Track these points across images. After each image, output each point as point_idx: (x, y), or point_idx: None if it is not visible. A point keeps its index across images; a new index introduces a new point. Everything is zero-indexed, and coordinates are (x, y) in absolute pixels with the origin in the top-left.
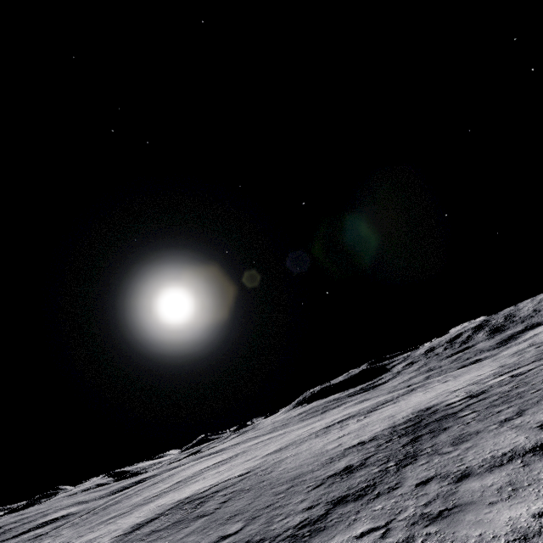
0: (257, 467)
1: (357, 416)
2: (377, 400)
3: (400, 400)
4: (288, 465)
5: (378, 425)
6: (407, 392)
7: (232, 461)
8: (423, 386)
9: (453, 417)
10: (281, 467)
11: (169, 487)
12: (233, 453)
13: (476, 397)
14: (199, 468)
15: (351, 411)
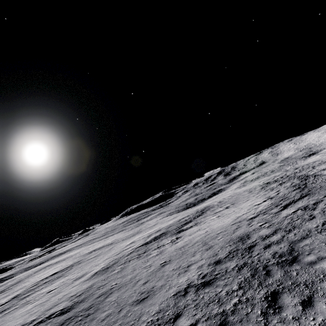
0: (81, 300)
1: (169, 234)
2: (177, 218)
3: (199, 222)
4: (112, 310)
5: (198, 255)
6: (199, 214)
7: (66, 274)
8: (210, 209)
9: (295, 261)
10: (104, 313)
11: (3, 305)
12: (71, 262)
13: (291, 232)
14: (40, 279)
15: (161, 227)
